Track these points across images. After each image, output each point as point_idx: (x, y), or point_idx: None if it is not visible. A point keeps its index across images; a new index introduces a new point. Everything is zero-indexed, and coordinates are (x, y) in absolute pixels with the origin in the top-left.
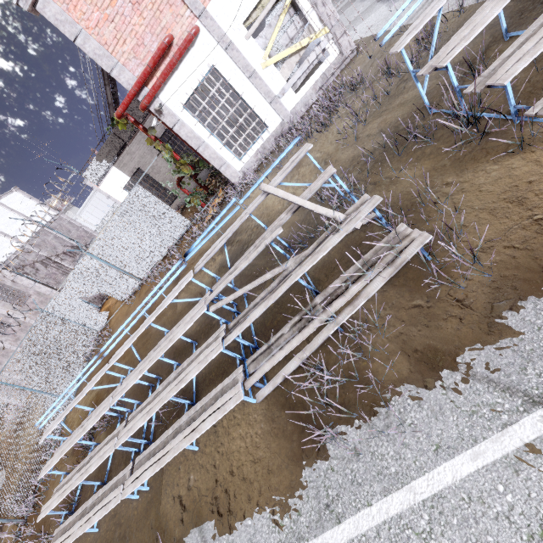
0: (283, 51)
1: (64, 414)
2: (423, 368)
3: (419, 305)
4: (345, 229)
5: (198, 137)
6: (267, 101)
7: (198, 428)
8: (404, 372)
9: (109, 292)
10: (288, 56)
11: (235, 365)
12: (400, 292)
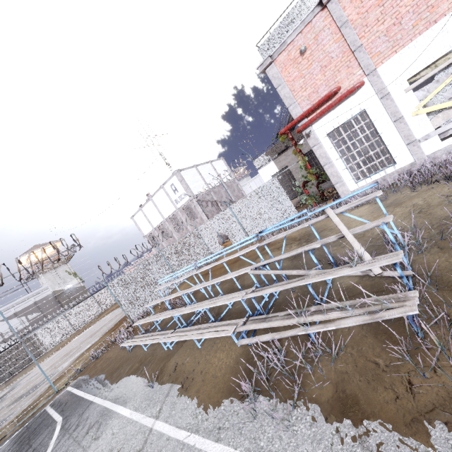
0: (442, 103)
1: (168, 284)
2: (337, 406)
3: (378, 363)
4: (358, 268)
5: (328, 158)
6: (405, 142)
7: (203, 333)
8: (323, 397)
9: (229, 235)
10: (447, 107)
11: (248, 318)
12: (374, 344)
